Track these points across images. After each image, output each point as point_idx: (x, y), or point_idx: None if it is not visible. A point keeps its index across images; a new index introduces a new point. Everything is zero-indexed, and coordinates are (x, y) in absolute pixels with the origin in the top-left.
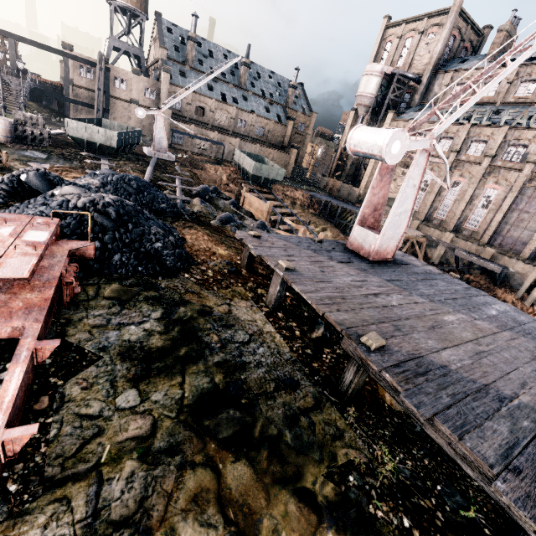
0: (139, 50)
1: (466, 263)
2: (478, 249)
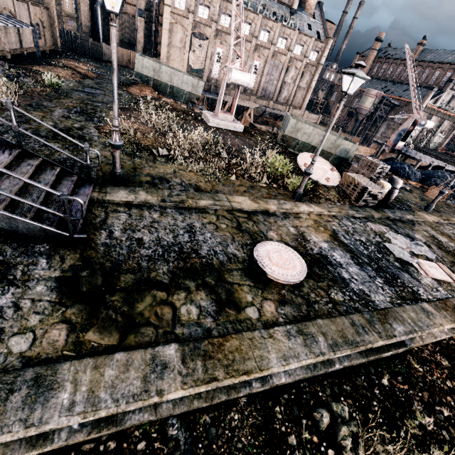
0: None
1: (262, 112)
2: (266, 103)
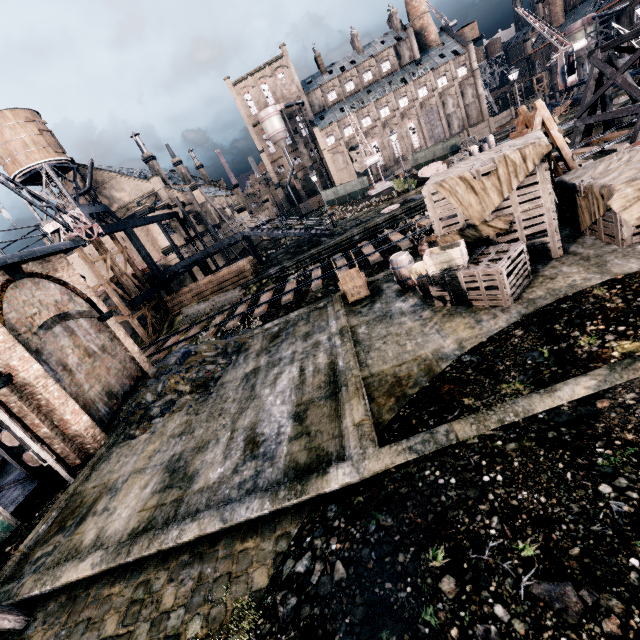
0: (102, 205)
1: None
2: None
